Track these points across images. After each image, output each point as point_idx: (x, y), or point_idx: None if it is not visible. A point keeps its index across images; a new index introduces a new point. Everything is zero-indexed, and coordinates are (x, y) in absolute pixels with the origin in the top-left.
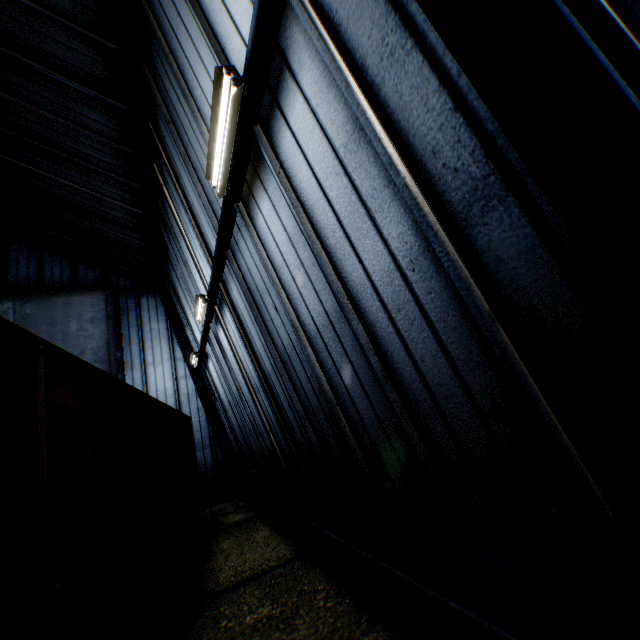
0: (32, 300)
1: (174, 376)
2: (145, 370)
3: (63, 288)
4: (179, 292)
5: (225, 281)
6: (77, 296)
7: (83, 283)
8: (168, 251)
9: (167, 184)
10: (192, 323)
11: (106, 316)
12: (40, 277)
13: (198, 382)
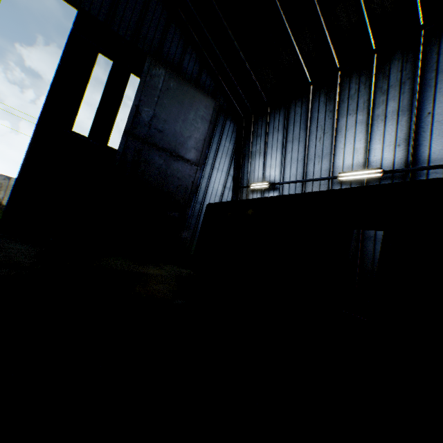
0: (175, 78)
1: (224, 184)
2: (212, 170)
3: (190, 81)
4: (272, 136)
5: (419, 174)
6: (200, 94)
7: (201, 85)
8: (293, 107)
9: (383, 77)
10: (271, 161)
11: (210, 120)
12: (180, 62)
13: (234, 196)
